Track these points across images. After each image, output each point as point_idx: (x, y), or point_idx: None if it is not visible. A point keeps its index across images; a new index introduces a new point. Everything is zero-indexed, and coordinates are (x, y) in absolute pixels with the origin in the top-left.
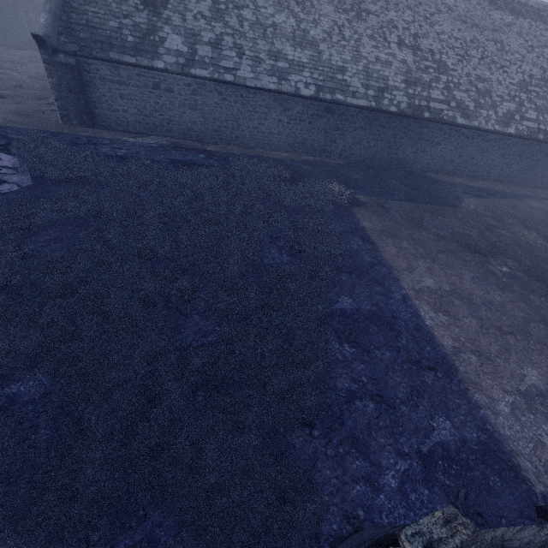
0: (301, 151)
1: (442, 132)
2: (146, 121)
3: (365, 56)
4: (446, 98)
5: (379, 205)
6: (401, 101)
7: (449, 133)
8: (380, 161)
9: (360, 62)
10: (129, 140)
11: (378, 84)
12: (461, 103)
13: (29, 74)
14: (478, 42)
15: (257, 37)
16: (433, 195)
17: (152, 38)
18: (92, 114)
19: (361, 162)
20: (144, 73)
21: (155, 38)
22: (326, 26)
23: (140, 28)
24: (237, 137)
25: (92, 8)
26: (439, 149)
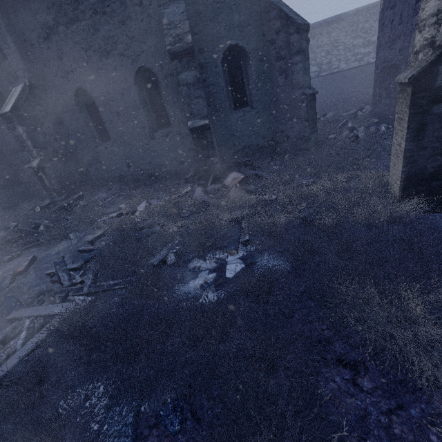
0: None
1: None
2: None
3: None
4: None
5: None
6: None
7: None
8: None
9: None
10: None
11: None
12: None
13: None
14: None
15: (346, 53)
16: None
17: None
18: None
19: None
20: None
21: None
22: None
23: None
24: (341, 93)
25: None
26: None
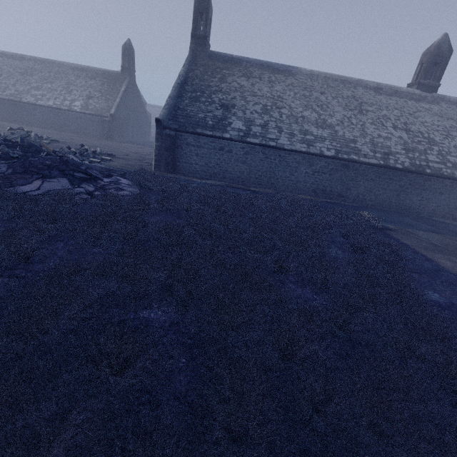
0: (321, 195)
1: (443, 184)
2: (209, 170)
3: (369, 133)
4: (442, 161)
5: (408, 232)
6: (404, 161)
7: (450, 185)
8: (389, 206)
9: (367, 137)
10: (197, 181)
11: (383, 150)
12: (456, 164)
13: (131, 151)
14: (456, 127)
15: (291, 122)
16: (453, 231)
17: (224, 122)
18: (174, 165)
19: (372, 206)
20: (215, 141)
21: (225, 122)
22: (339, 118)
23: (217, 117)
24: (272, 183)
25: (190, 108)
26: (443, 198)
